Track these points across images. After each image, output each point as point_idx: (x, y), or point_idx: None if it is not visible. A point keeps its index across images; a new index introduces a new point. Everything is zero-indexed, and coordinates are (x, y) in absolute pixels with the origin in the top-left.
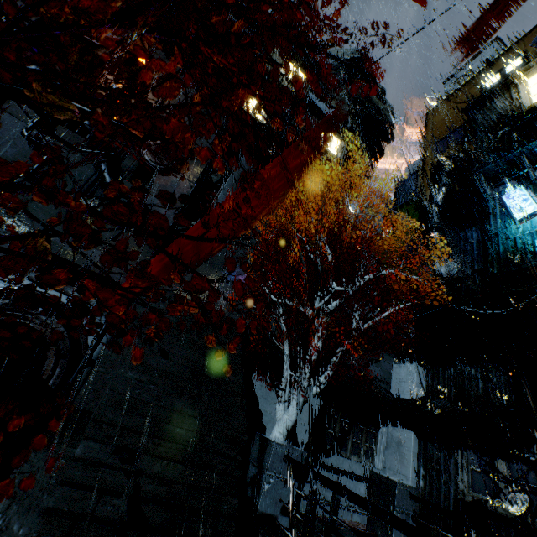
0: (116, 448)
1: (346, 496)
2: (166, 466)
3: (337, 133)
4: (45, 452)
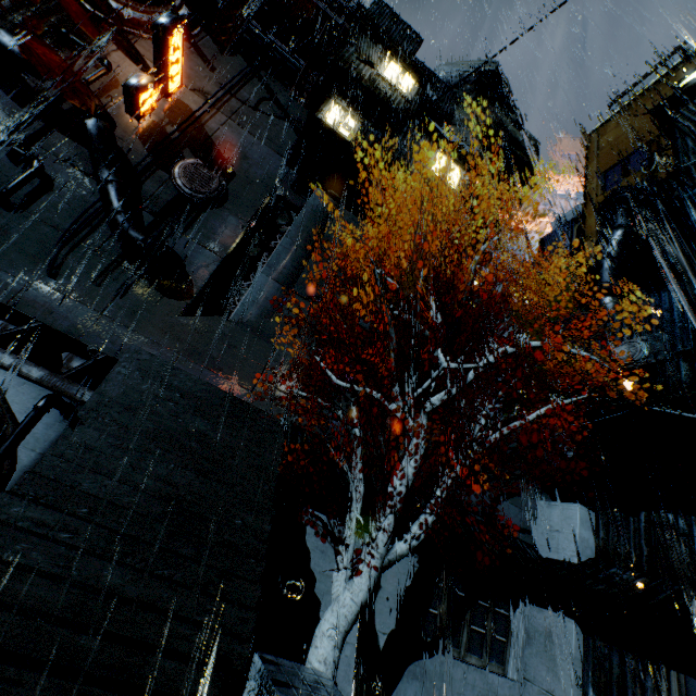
0: None
1: None
2: None
3: (457, 160)
4: None
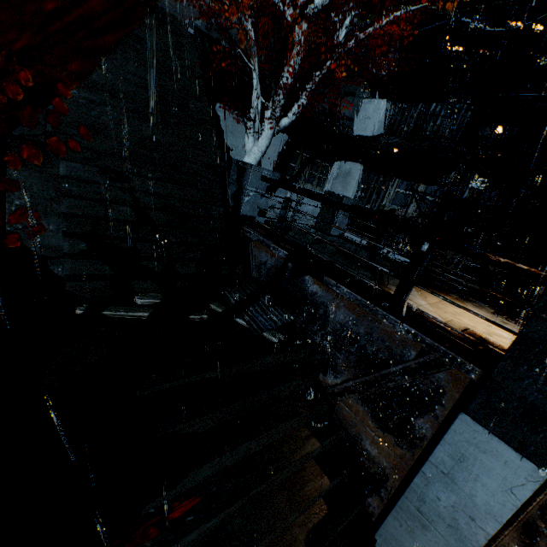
0: (100, 169)
1: (316, 198)
2: (155, 185)
3: None
4: (28, 171)
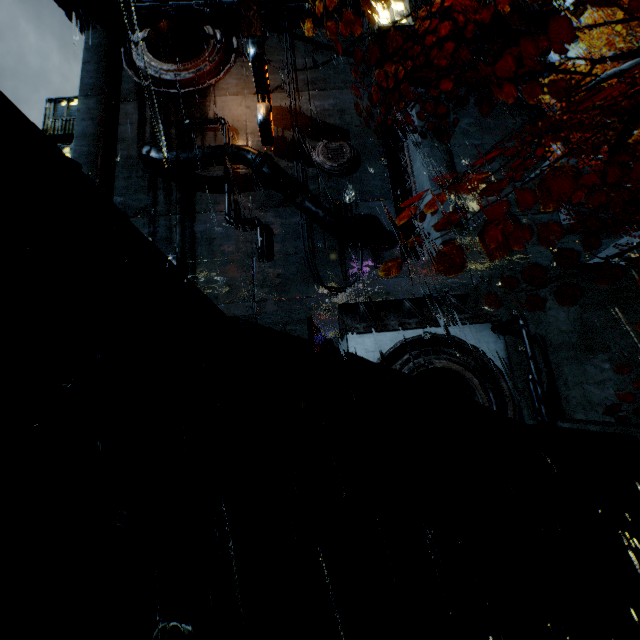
0: None
1: None
2: None
3: None
4: None
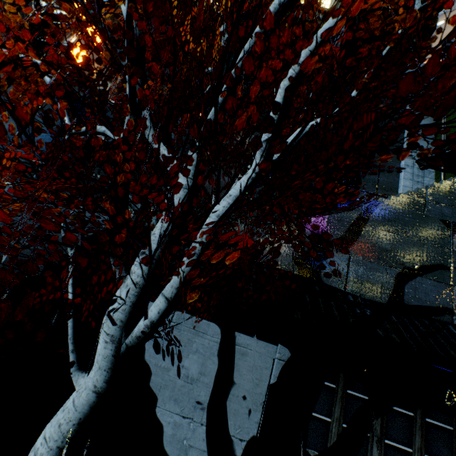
0: None
1: None
2: None
3: None
4: None
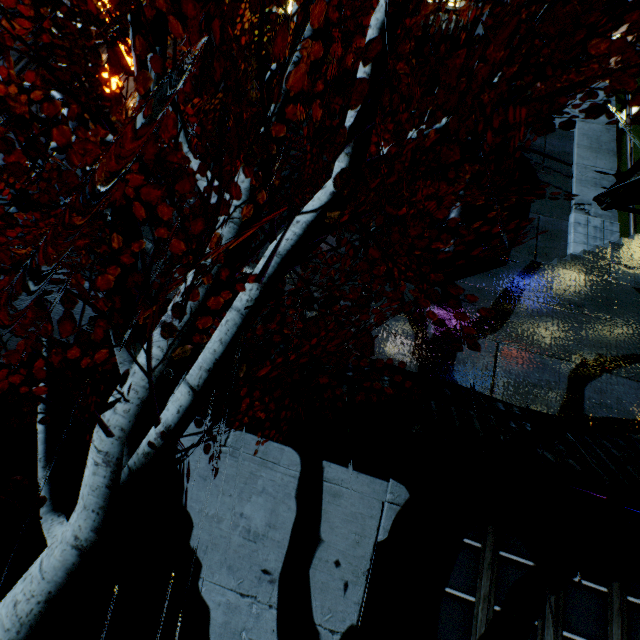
0: None
1: None
2: None
3: None
4: None
